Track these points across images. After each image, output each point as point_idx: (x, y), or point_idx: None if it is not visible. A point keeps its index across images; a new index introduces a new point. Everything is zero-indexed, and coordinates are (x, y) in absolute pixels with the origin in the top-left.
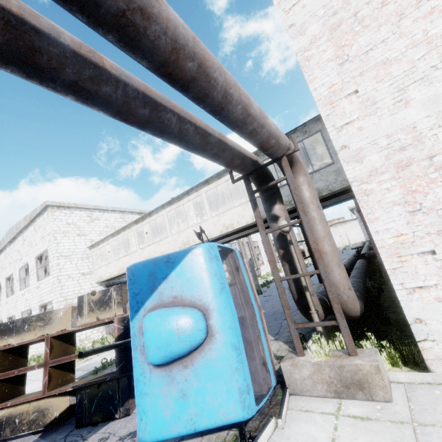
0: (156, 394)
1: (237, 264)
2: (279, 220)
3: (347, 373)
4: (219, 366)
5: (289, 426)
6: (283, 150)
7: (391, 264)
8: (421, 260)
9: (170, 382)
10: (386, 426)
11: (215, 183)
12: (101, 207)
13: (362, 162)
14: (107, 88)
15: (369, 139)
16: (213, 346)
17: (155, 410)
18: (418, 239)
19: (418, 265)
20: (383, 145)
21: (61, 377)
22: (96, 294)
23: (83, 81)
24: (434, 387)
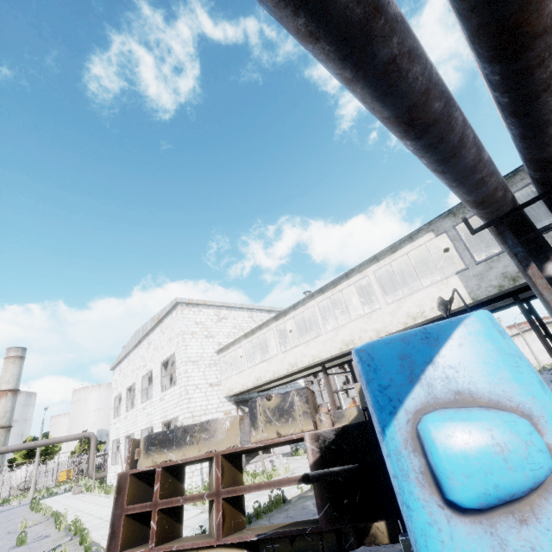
0: None
1: None
2: None
3: None
4: None
5: None
6: None
7: None
8: None
9: (498, 549)
10: None
11: (387, 258)
12: (229, 304)
13: None
14: (417, 68)
15: None
16: None
17: None
18: None
19: None
20: None
21: (233, 517)
22: (272, 399)
23: (401, 57)
24: None
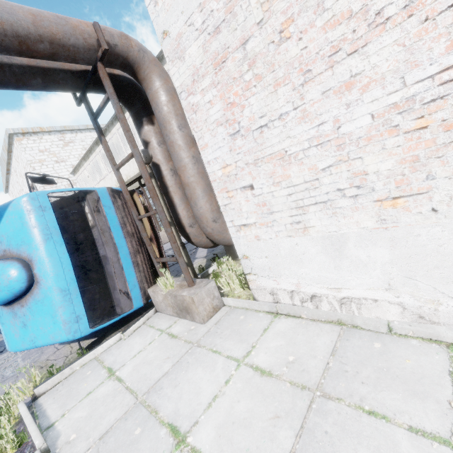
0: (8, 324)
1: (99, 205)
2: (148, 147)
3: (179, 301)
4: (46, 305)
5: (130, 338)
6: (88, 52)
7: (223, 201)
8: (243, 195)
9: (14, 317)
10: (178, 344)
11: None
12: (71, 127)
13: (184, 59)
14: None
15: (184, 16)
16: (39, 290)
17: (10, 334)
18: (240, 171)
19: (241, 202)
20: (199, 25)
21: None
22: None
23: None
24: (246, 312)
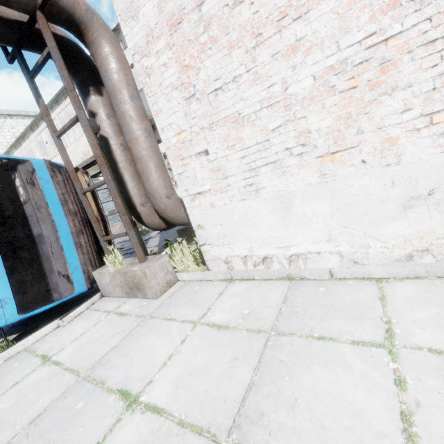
0: None
1: (34, 178)
2: (96, 118)
3: (129, 278)
4: None
5: (70, 324)
6: None
7: (177, 169)
8: (198, 162)
9: None
10: (128, 320)
11: None
12: None
13: (138, 19)
14: None
15: None
16: None
17: None
18: (195, 136)
19: (196, 169)
20: None
21: None
22: None
23: None
24: (201, 283)
